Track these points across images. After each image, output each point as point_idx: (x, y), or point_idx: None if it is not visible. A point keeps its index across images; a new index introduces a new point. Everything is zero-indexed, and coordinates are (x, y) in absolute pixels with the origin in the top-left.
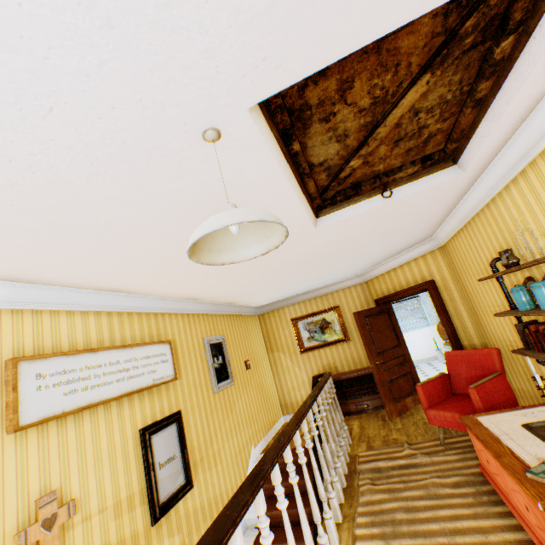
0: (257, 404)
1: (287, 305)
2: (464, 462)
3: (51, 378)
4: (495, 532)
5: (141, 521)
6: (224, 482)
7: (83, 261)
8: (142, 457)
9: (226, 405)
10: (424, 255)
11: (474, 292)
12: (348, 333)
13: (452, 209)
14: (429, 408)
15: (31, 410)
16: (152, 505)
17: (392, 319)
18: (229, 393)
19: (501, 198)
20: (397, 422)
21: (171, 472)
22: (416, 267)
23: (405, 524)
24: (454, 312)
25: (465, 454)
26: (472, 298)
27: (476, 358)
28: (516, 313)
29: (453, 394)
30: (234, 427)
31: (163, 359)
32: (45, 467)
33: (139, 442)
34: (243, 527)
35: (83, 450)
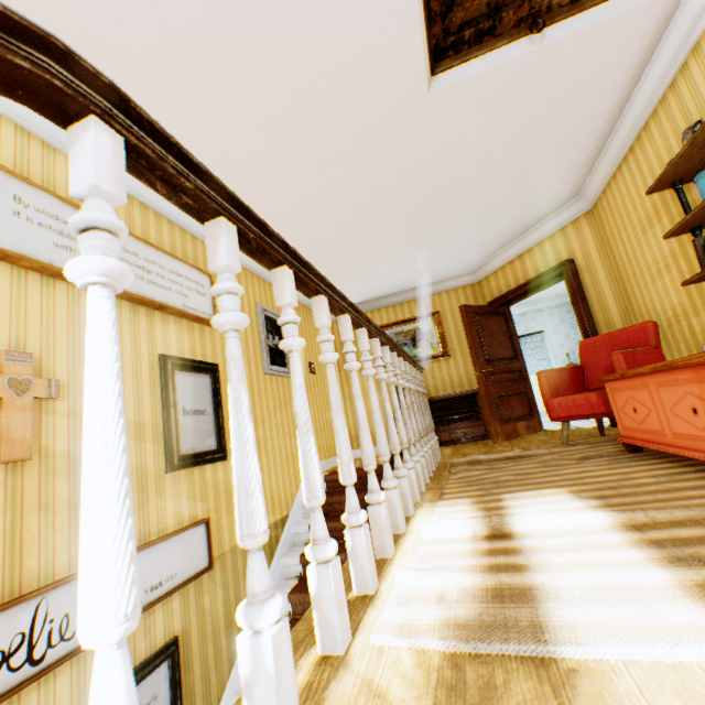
0: (320, 418)
1: (371, 309)
2: (595, 448)
3: (36, 214)
4: (639, 472)
5: (152, 461)
6: (269, 479)
7: (93, 41)
8: (160, 389)
9: (280, 397)
10: (564, 228)
11: (630, 258)
12: (449, 348)
13: (617, 119)
14: (553, 397)
15: (3, 234)
16: (168, 448)
17: (510, 326)
18: (285, 386)
19: (698, 54)
20: (503, 443)
21: (199, 427)
22: (551, 247)
23: (513, 481)
24: (596, 301)
25: (596, 444)
26: (624, 271)
27: (623, 338)
28: (701, 203)
29: (585, 391)
30: (288, 426)
31: (199, 290)
32: (19, 321)
33: (157, 369)
34: (288, 541)
35: (77, 334)
